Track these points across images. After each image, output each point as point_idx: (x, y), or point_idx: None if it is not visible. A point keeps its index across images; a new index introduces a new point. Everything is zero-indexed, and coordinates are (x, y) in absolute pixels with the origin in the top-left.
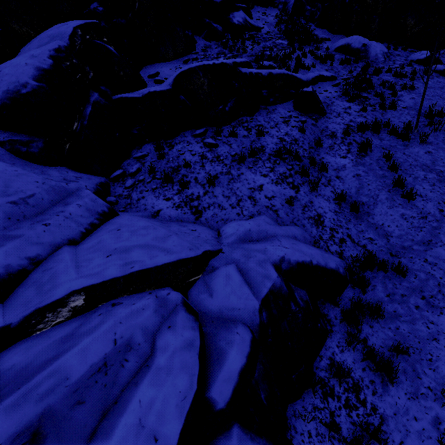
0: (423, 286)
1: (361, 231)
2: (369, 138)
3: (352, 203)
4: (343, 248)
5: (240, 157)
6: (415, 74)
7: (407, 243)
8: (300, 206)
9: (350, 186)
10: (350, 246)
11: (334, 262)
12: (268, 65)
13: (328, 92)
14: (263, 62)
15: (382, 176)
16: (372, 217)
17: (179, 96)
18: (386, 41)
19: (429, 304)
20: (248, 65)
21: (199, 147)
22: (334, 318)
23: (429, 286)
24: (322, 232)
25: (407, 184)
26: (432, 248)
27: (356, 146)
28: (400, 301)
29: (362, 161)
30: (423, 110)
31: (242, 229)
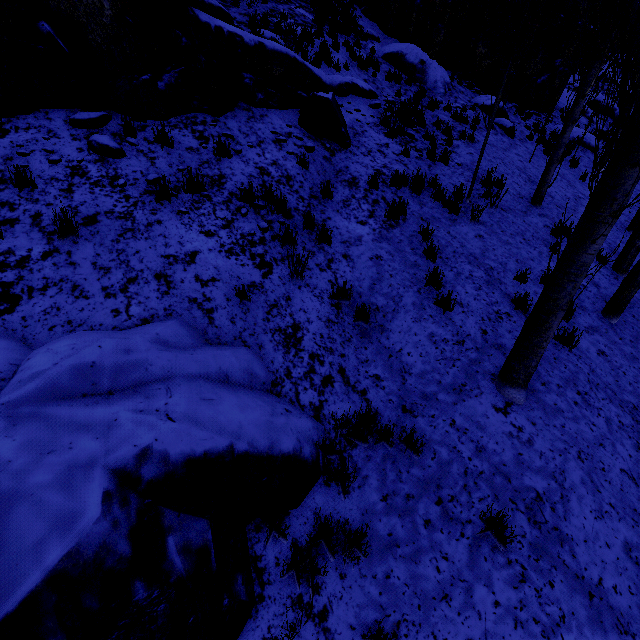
0: (442, 477)
1: (366, 360)
2: (406, 199)
3: (359, 307)
4: (326, 397)
5: (163, 187)
6: (478, 123)
7: (431, 388)
8: (265, 304)
9: (363, 275)
10: (340, 392)
11: (293, 436)
12: (269, 38)
13: (361, 114)
14: (260, 29)
15: (414, 265)
16: (387, 335)
17: (38, 22)
18: (451, 69)
19: (446, 516)
20: (222, 15)
21: (74, 149)
22: (275, 562)
23: (451, 475)
24: (293, 362)
25: (445, 283)
26: (465, 400)
27: (384, 208)
28: (402, 510)
29: (389, 235)
30: (481, 173)
31: (70, 361)
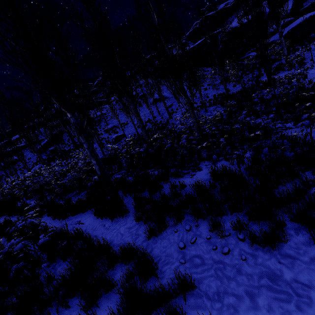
0: None
1: None
2: None
3: None
4: None
5: None
6: None
7: None
8: None
9: None
10: None
11: None
12: None
13: None
14: None
15: None
16: None
17: None
18: None
19: None
20: None
21: None
22: None
23: None
24: None
25: None
26: None
27: None
28: None
29: None
30: None
31: None
